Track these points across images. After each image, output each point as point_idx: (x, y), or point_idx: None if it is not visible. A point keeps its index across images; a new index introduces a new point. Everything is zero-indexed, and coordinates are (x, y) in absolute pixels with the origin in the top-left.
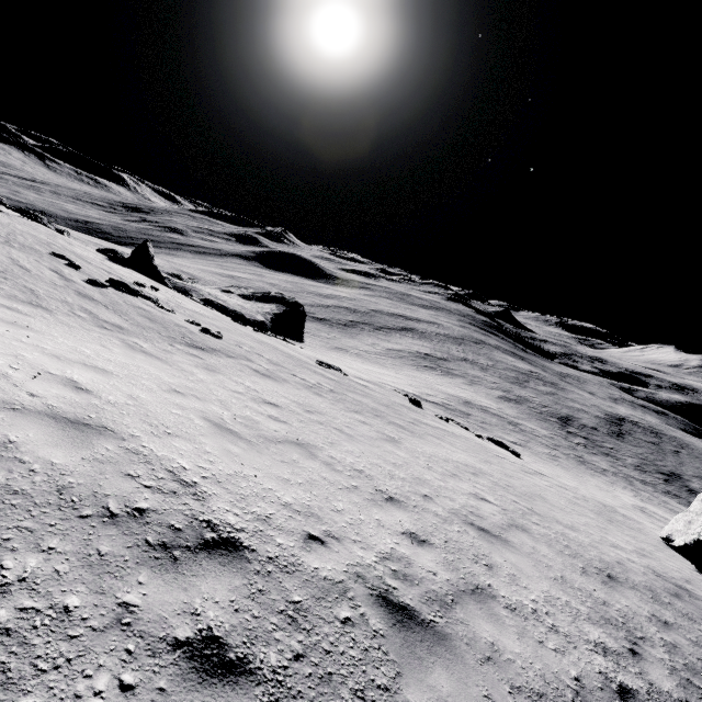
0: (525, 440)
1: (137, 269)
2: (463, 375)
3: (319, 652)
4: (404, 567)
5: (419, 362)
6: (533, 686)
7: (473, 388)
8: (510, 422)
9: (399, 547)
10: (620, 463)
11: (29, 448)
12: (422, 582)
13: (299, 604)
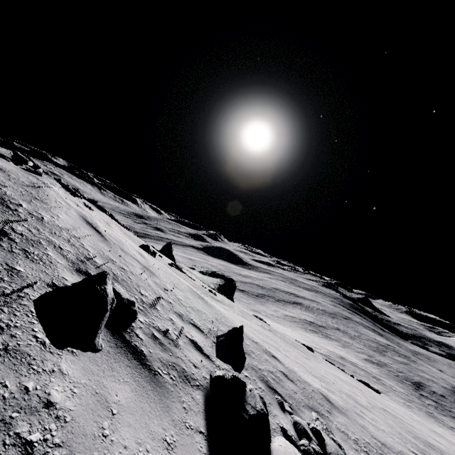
0: (386, 390)
1: (165, 255)
2: (337, 340)
3: (308, 391)
4: (325, 393)
5: (306, 326)
6: (380, 440)
7: (345, 350)
8: (374, 377)
9: (322, 389)
10: None
11: (229, 319)
12: (333, 400)
13: (299, 380)
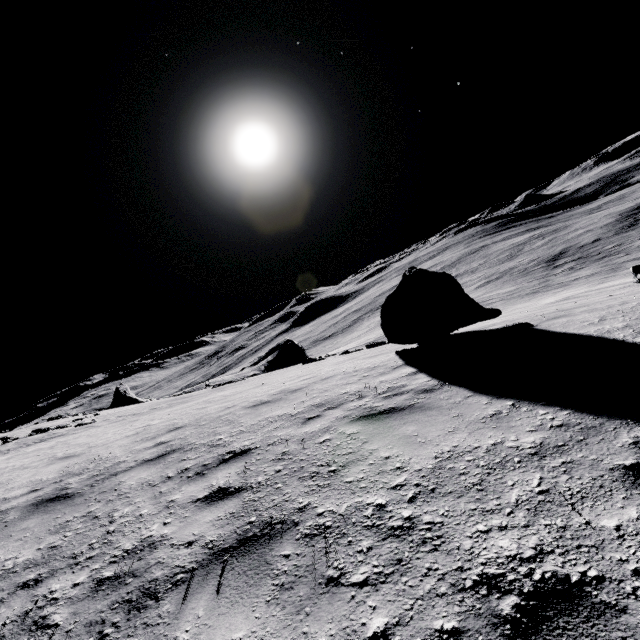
0: None
1: (117, 406)
2: None
3: None
4: None
5: None
6: None
7: None
8: None
9: None
10: (619, 255)
11: None
12: None
13: None
